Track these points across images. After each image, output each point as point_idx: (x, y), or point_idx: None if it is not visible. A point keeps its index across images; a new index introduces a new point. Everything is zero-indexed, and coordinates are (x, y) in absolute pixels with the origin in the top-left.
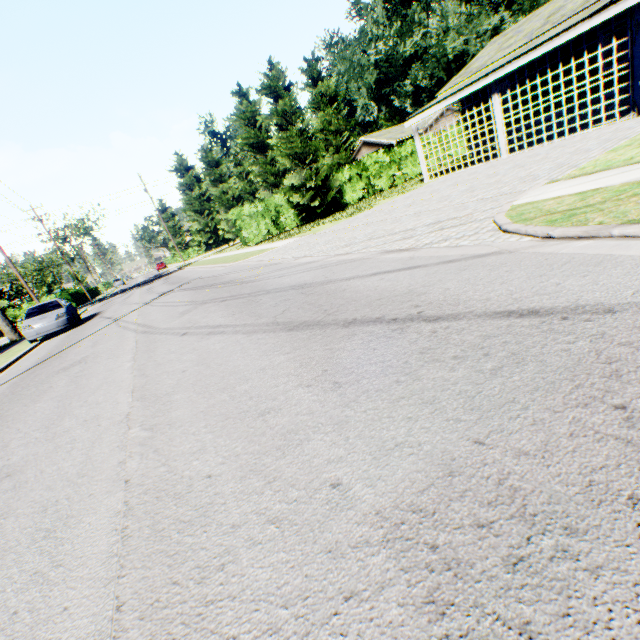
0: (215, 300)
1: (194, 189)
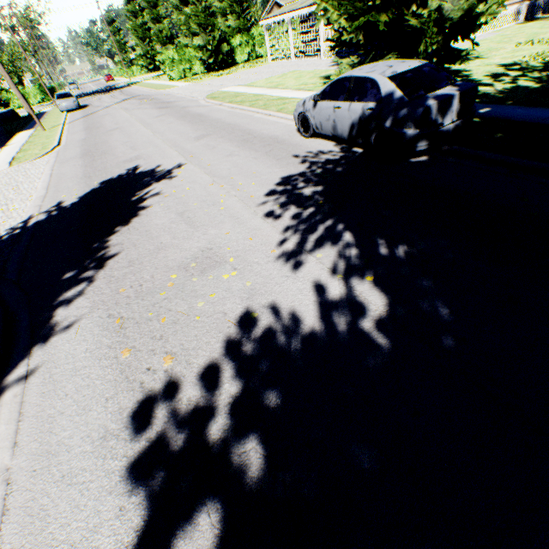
0: (148, 104)
1: (138, 17)
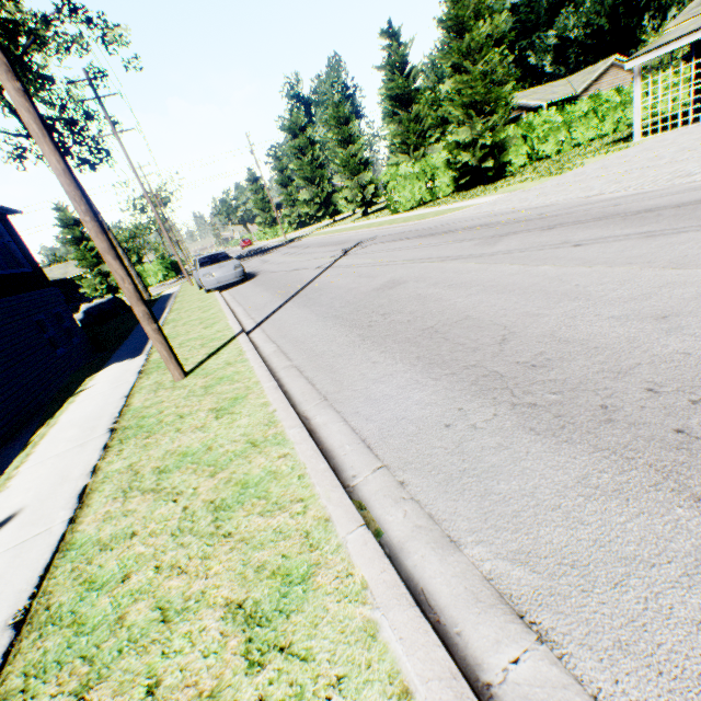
0: (521, 232)
1: (306, 153)
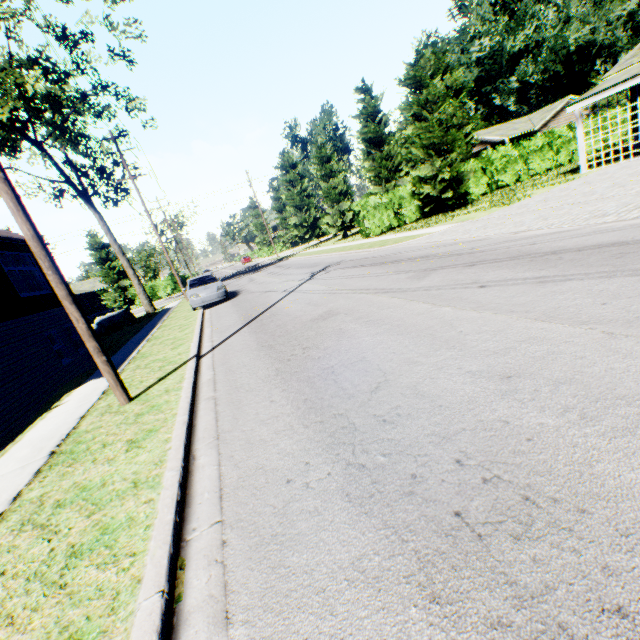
0: (448, 267)
1: (296, 185)
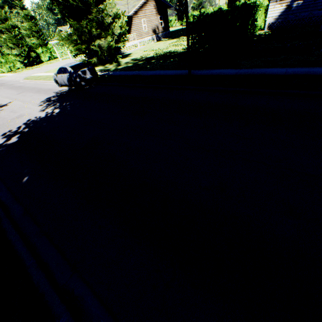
0: None
1: None
